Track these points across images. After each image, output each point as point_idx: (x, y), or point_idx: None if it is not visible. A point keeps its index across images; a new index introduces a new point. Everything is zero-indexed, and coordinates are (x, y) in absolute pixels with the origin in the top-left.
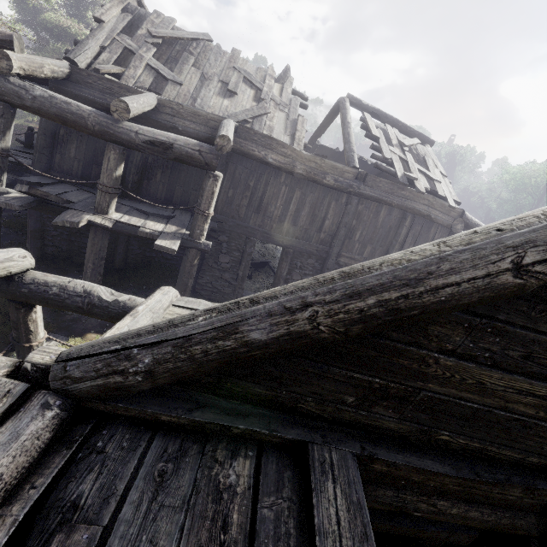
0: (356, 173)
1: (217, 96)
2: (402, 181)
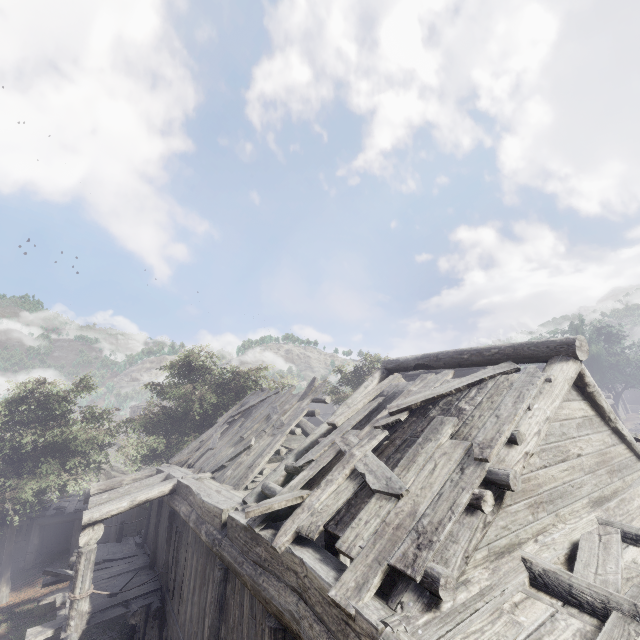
0: (222, 514)
1: (230, 446)
2: (251, 521)
